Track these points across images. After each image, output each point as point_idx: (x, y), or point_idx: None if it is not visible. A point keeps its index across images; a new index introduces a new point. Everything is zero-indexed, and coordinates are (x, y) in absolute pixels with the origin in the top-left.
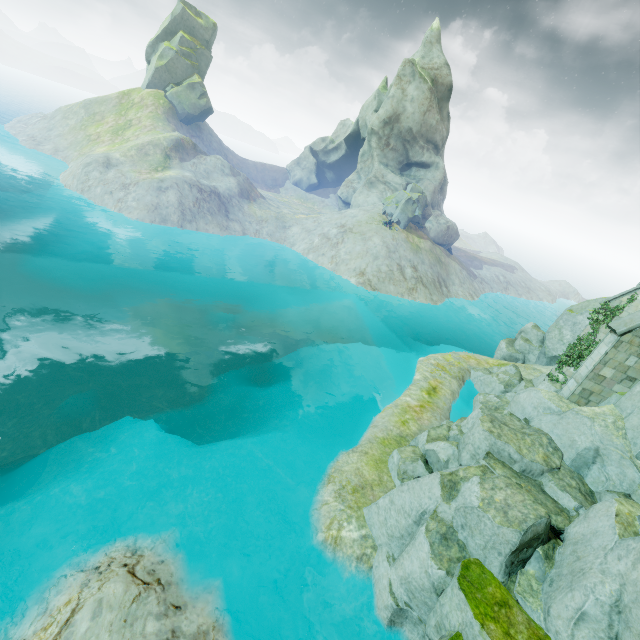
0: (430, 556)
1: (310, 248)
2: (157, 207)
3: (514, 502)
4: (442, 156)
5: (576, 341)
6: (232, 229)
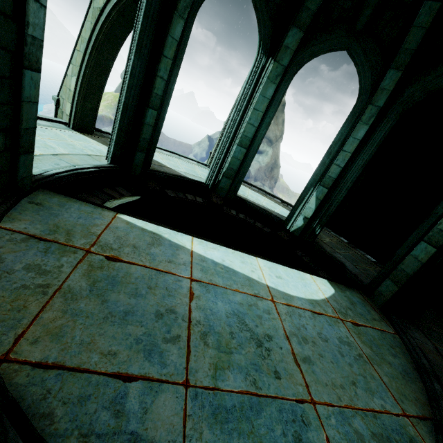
0: None
1: None
2: None
3: None
4: (274, 148)
5: None
6: None
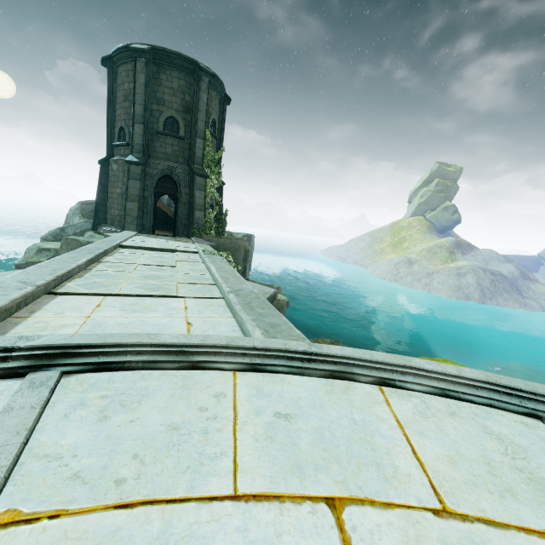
0: None
1: None
2: (459, 287)
3: None
4: None
5: None
6: (530, 305)
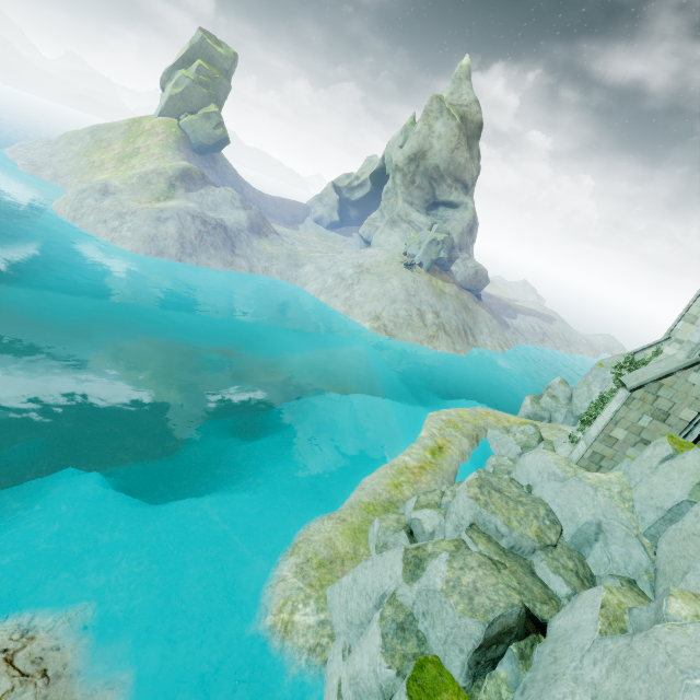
0: (380, 651)
1: (323, 288)
2: (154, 238)
3: (484, 586)
4: (472, 196)
5: (599, 398)
6: (237, 265)
